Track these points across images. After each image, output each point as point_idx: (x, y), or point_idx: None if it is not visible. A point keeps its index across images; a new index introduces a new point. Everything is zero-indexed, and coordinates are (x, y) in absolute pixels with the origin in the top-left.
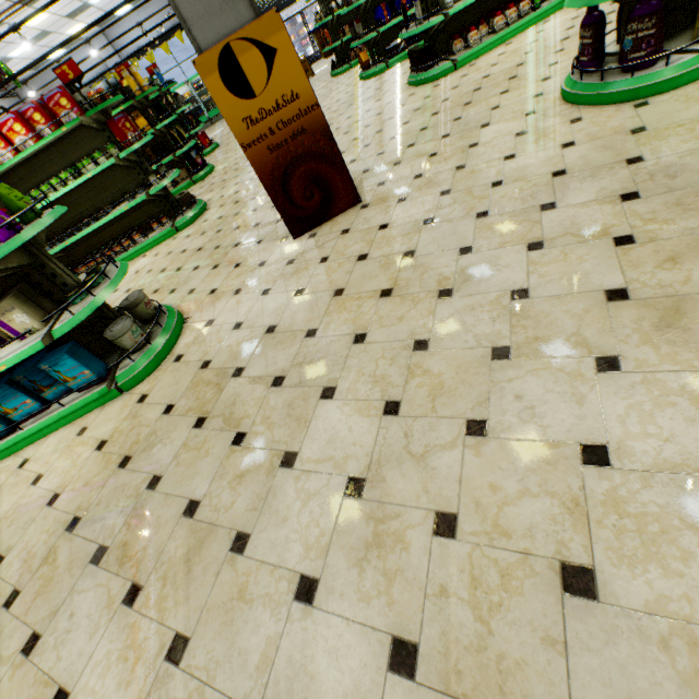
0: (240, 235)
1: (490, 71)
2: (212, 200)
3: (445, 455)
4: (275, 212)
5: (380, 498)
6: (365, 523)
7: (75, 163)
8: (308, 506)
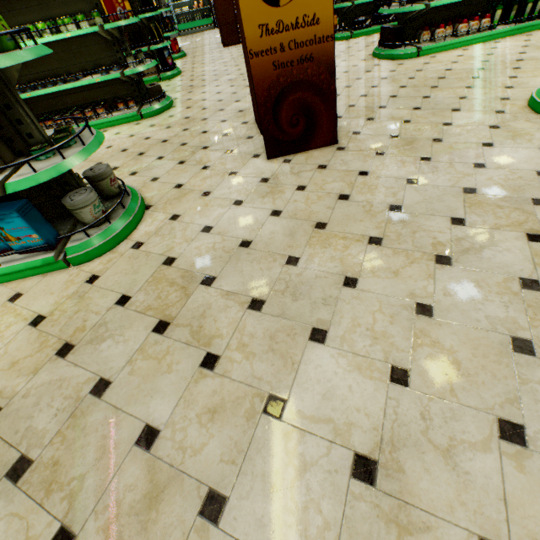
0: (209, 139)
1: (452, 66)
2: (178, 99)
3: (478, 458)
4: (246, 128)
5: (401, 495)
6: (384, 527)
7: (55, 18)
8: (304, 478)
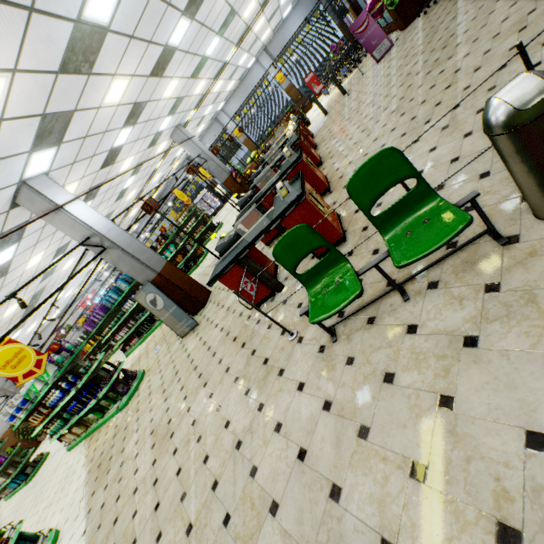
0: None
1: None
2: None
3: None
4: None
5: None
6: None
7: None
8: None
